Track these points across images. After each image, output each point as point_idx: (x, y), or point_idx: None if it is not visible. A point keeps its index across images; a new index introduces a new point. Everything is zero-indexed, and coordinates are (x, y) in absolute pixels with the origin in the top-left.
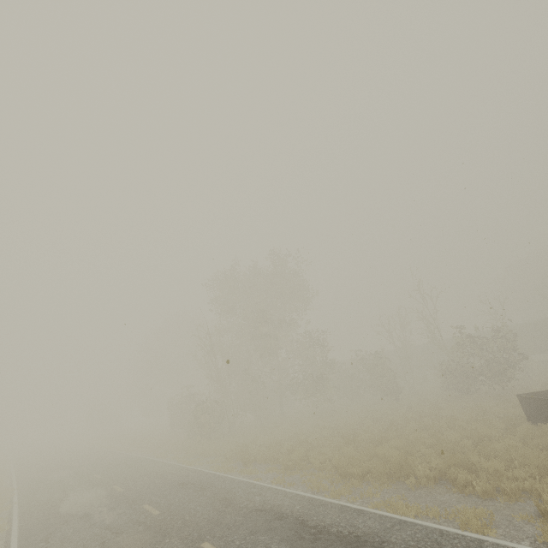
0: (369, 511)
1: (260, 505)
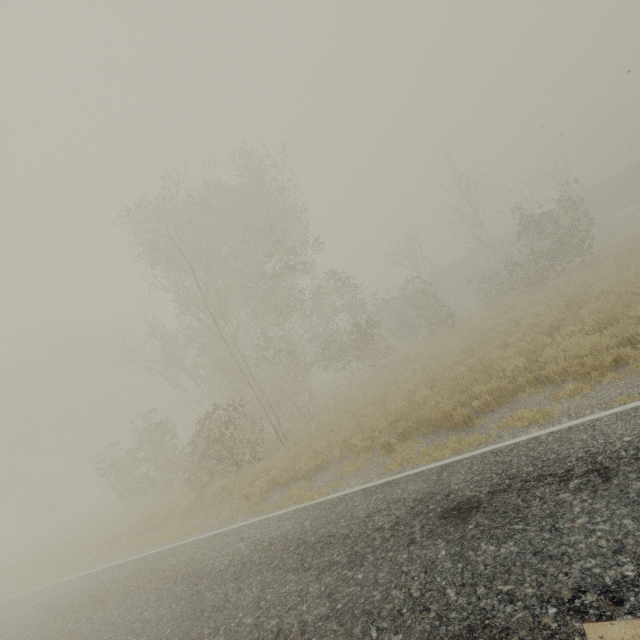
0: None
1: None
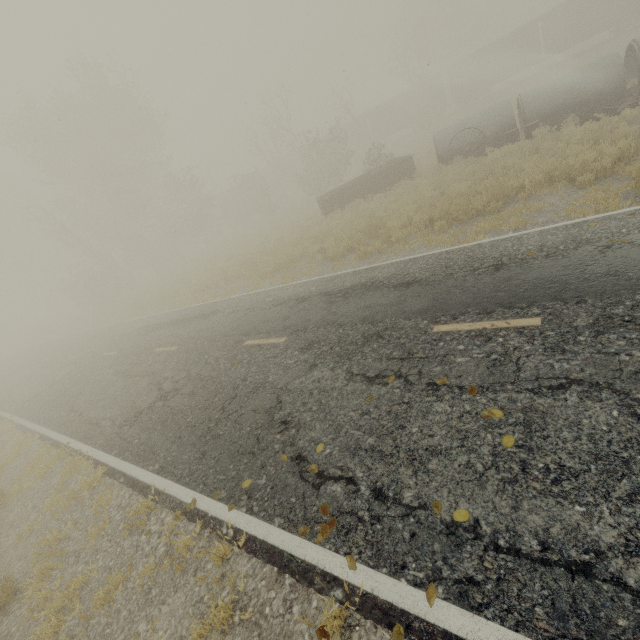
0: (192, 306)
1: (139, 327)
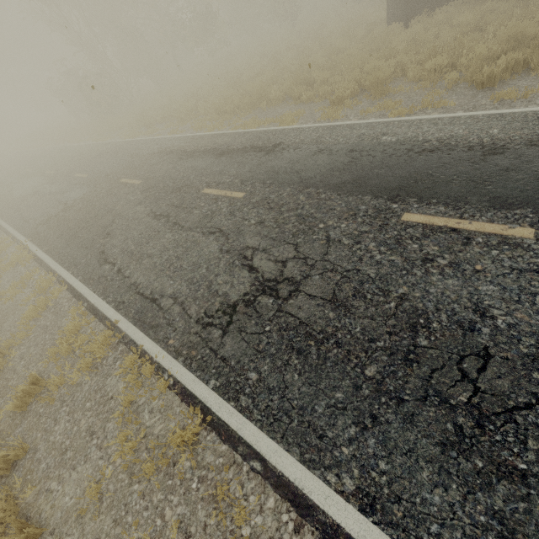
0: (229, 133)
1: (158, 150)
